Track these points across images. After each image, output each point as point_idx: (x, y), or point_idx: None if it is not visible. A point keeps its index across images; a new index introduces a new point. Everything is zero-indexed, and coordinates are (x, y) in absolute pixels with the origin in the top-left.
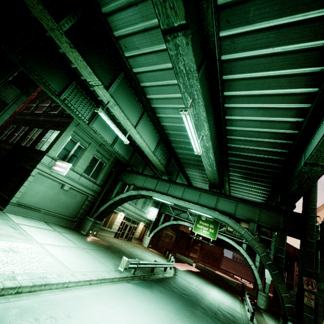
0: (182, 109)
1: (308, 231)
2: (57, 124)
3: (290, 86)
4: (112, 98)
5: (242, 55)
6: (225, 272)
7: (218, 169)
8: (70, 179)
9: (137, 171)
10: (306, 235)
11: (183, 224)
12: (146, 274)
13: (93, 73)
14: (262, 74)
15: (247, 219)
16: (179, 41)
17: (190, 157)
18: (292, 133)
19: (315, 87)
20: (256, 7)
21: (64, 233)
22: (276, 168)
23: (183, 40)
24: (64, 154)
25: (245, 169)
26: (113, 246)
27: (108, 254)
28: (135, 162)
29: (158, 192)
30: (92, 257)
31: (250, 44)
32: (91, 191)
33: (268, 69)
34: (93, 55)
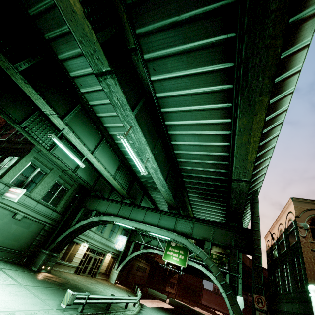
0: (119, 134)
1: (254, 245)
2: (18, 151)
3: (211, 118)
4: (68, 126)
5: (171, 94)
6: (205, 307)
7: (175, 191)
8: (25, 206)
9: (102, 196)
10: (253, 249)
11: (153, 252)
12: (98, 312)
13: (47, 104)
14: (189, 108)
15: (203, 238)
16: (110, 82)
17: (151, 180)
18: (225, 155)
19: (228, 118)
20: (171, 62)
21: (6, 270)
22: (224, 187)
23: (112, 81)
24: (20, 180)
25: (200, 190)
26: (68, 283)
27: (56, 292)
28: (101, 187)
29: (120, 217)
30: (33, 295)
31: (174, 86)
32: (50, 219)
33: (192, 104)
34: (50, 90)
